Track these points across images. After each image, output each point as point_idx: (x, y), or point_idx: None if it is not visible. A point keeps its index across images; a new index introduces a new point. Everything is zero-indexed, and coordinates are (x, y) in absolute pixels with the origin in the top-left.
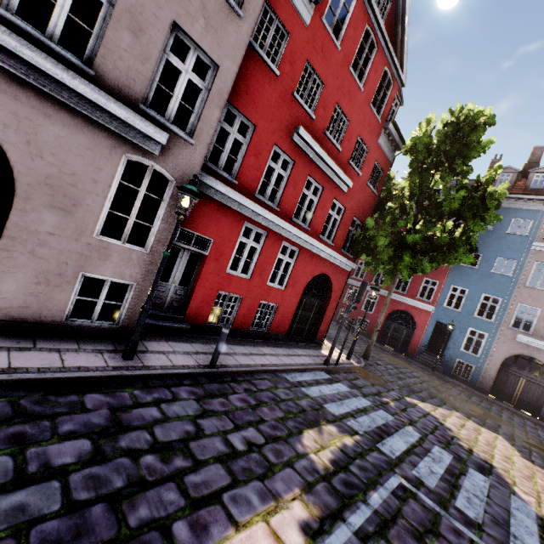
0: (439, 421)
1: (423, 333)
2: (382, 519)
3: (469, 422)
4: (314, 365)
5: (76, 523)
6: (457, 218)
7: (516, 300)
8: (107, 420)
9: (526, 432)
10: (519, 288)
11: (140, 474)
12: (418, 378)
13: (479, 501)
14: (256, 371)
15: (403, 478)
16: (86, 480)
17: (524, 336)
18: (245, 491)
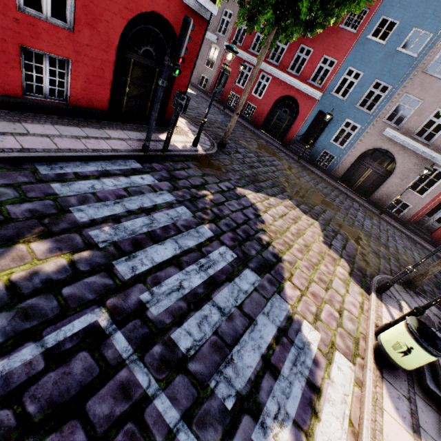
0: (259, 213)
1: (303, 123)
2: None
3: (294, 211)
4: (121, 151)
5: None
6: None
7: (405, 89)
8: None
9: (347, 214)
10: (416, 74)
11: None
12: (275, 167)
13: (219, 318)
14: None
15: (109, 311)
16: None
17: (392, 130)
18: None
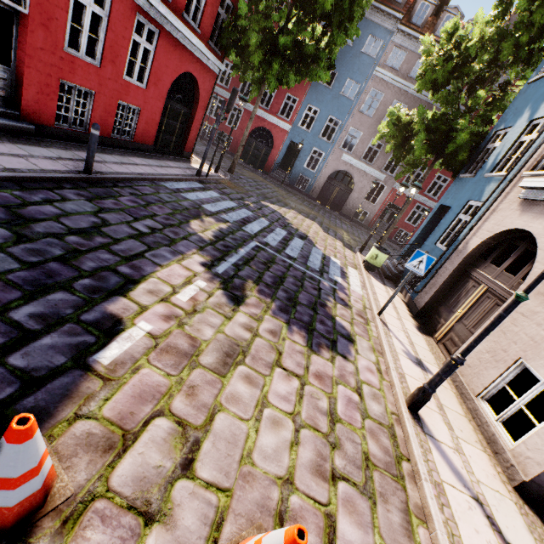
0: (282, 215)
1: (279, 152)
2: (247, 259)
3: (300, 216)
4: (187, 176)
5: (42, 272)
6: (327, 24)
7: (350, 124)
8: (6, 215)
9: (330, 221)
10: (355, 113)
11: (73, 247)
12: (271, 189)
13: (297, 250)
14: (135, 179)
15: (258, 243)
16: (27, 252)
17: (347, 155)
18: (160, 252)
